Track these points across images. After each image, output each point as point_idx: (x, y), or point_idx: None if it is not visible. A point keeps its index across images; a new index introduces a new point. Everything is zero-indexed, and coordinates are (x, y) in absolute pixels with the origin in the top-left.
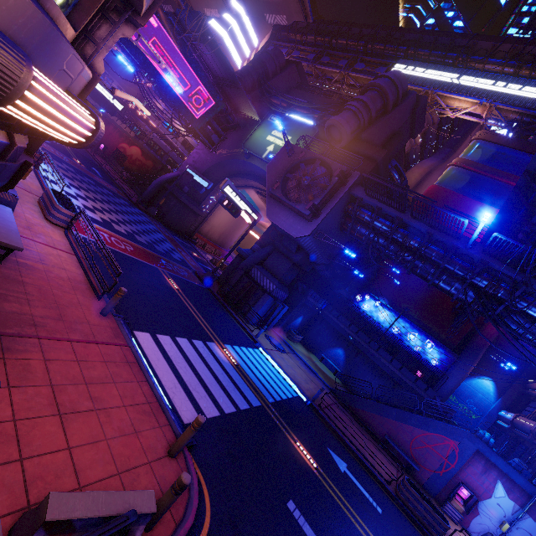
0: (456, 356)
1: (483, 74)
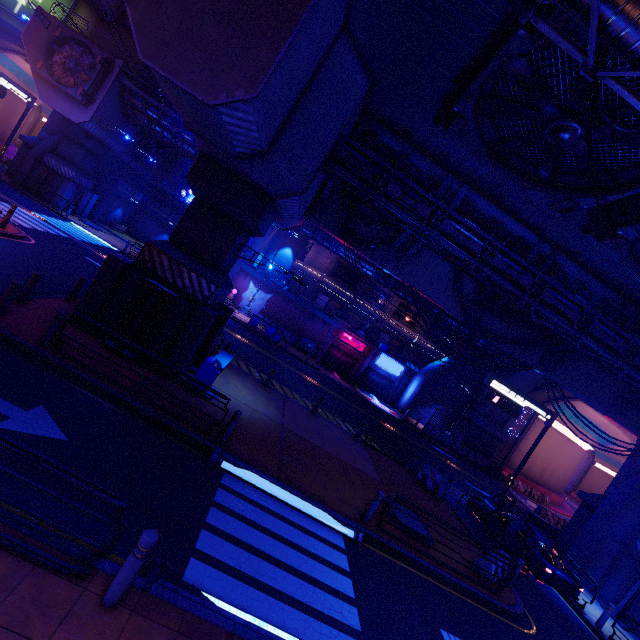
0: None
1: None
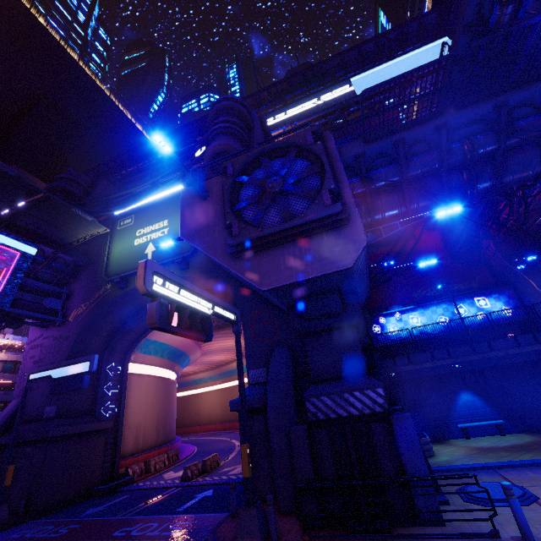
0: (509, 288)
1: (266, 116)
